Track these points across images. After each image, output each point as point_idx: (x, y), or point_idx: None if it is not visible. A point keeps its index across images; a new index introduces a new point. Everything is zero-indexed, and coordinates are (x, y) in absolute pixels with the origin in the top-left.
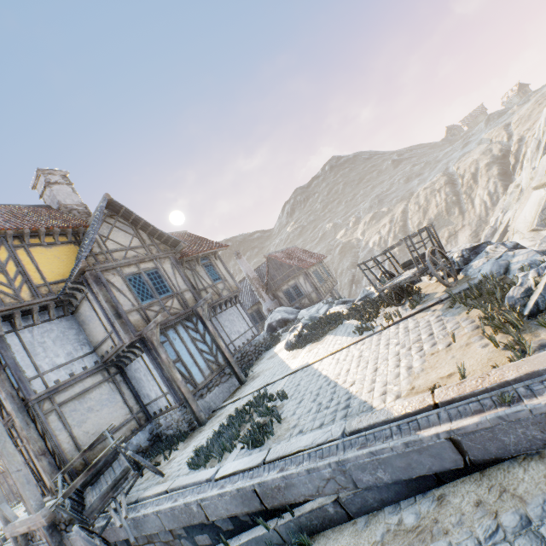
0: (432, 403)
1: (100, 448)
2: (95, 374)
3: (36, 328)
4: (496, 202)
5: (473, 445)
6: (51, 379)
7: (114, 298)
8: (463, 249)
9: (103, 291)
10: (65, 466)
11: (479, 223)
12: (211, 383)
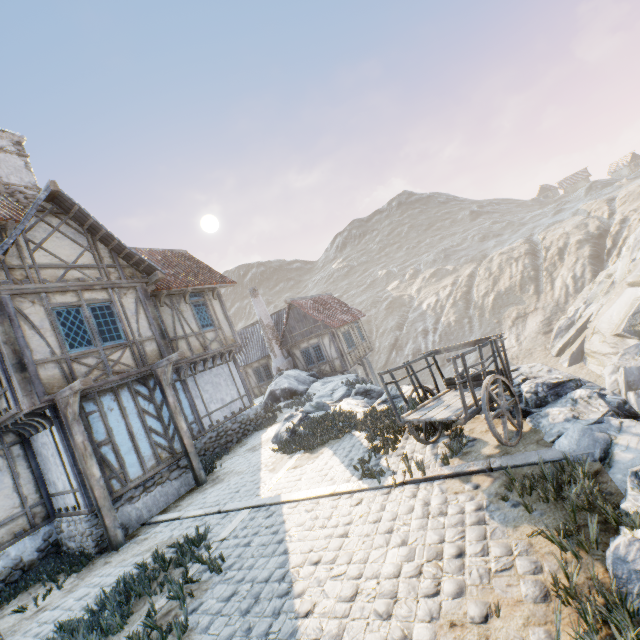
0: None
1: None
2: None
3: None
4: (580, 289)
5: None
6: None
7: (22, 338)
8: (539, 383)
9: (5, 326)
10: None
11: (555, 309)
12: (152, 480)
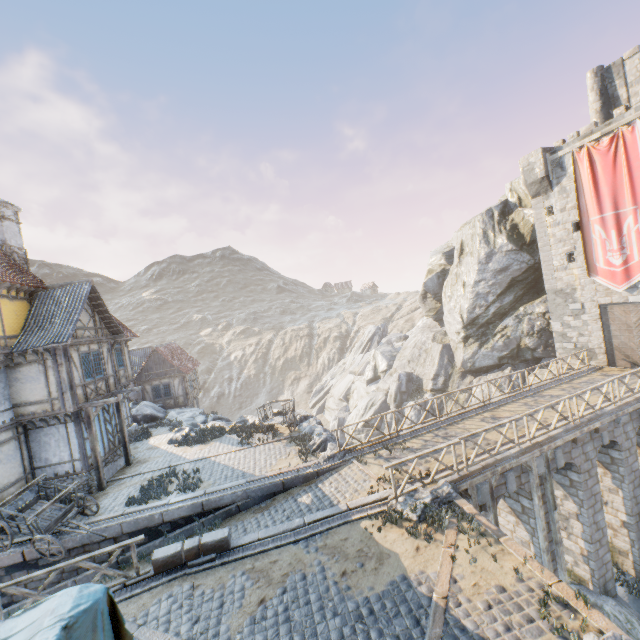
0: (280, 472)
1: None
2: (9, 429)
3: None
4: (330, 367)
5: (288, 483)
6: None
7: (73, 371)
8: (302, 415)
9: (67, 363)
10: None
11: (316, 378)
12: (108, 459)
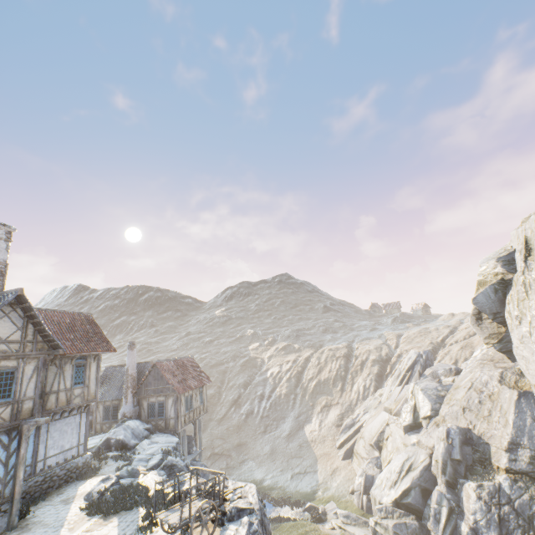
0: None
1: None
2: None
3: None
4: (365, 397)
5: None
6: None
7: None
8: (235, 506)
9: None
10: None
11: (348, 407)
12: None
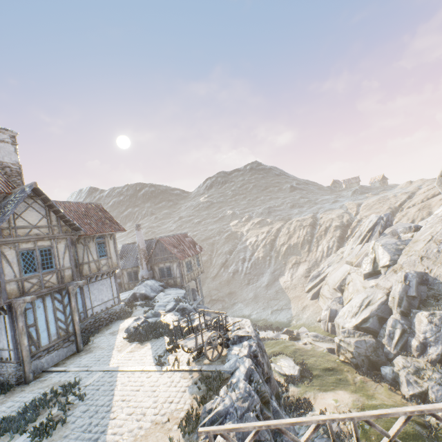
0: None
1: None
2: None
3: None
4: (329, 255)
5: None
6: None
7: (1, 268)
8: (236, 334)
9: None
10: None
11: (314, 263)
12: (53, 347)
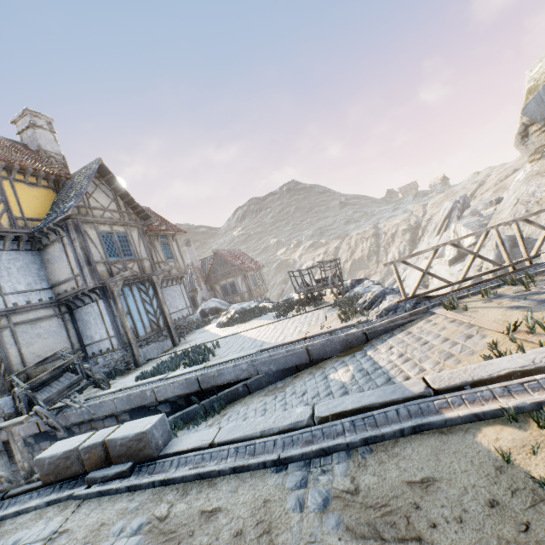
0: (304, 337)
1: (41, 369)
2: (49, 307)
3: (4, 254)
4: None
5: (315, 352)
6: (11, 301)
7: (88, 247)
8: (353, 279)
9: (80, 239)
10: (10, 374)
11: (387, 273)
12: (150, 339)
